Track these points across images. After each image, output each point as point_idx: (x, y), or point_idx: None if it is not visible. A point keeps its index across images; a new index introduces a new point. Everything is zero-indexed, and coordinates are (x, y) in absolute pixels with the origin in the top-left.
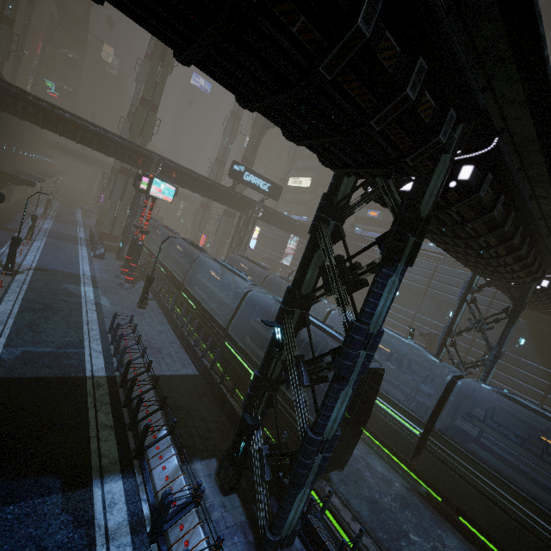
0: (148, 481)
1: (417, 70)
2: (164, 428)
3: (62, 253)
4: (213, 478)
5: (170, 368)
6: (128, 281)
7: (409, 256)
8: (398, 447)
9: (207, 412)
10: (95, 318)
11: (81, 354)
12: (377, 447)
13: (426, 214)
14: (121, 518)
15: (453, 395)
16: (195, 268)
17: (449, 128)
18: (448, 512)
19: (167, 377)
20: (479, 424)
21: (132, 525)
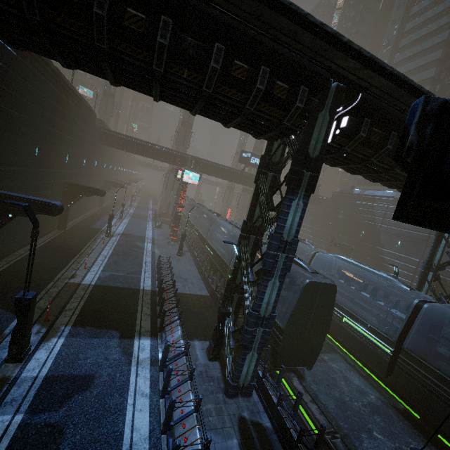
0: (164, 342)
1: (261, 73)
2: (177, 316)
3: (137, 225)
4: (205, 351)
5: (190, 290)
6: (173, 240)
7: (308, 186)
8: (373, 365)
9: (210, 317)
10: (150, 260)
11: (139, 278)
12: (358, 366)
13: (317, 155)
14: (146, 356)
15: (419, 317)
16: (214, 227)
17: (304, 97)
18: (426, 429)
19: (187, 295)
20: (445, 343)
21: (151, 361)
